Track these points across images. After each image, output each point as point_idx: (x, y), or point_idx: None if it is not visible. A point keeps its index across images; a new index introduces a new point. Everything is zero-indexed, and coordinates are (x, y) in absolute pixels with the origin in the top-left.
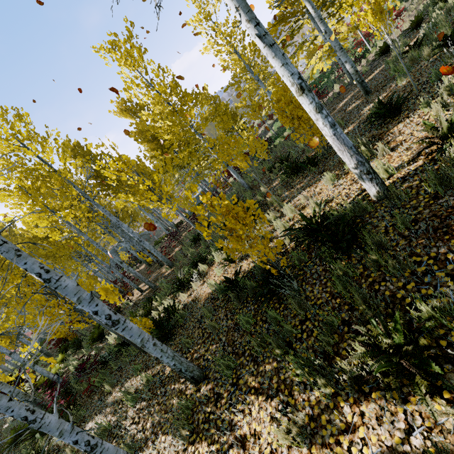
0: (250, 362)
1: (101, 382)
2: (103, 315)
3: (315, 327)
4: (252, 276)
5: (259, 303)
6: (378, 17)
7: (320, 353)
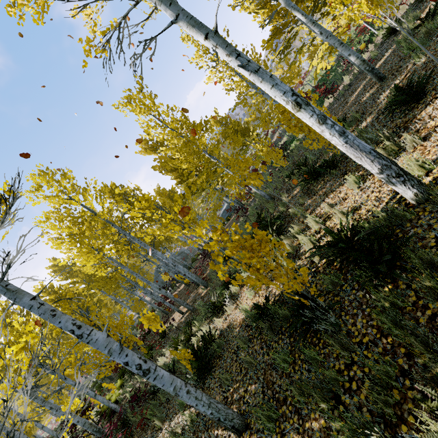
0: (294, 414)
1: (153, 414)
2: (134, 365)
3: (365, 375)
4: (283, 302)
5: (295, 336)
6: (374, 4)
7: (378, 415)
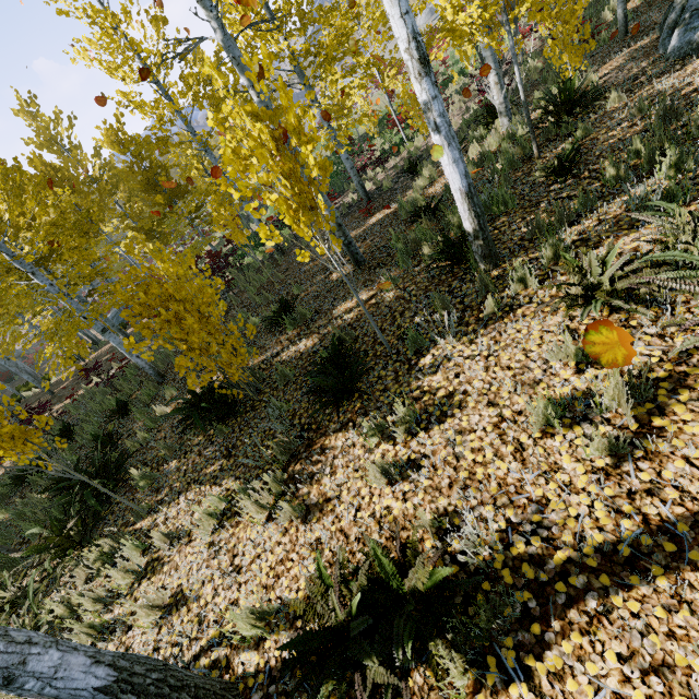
0: None
1: None
2: None
3: None
4: None
5: None
6: (306, 218)
7: None
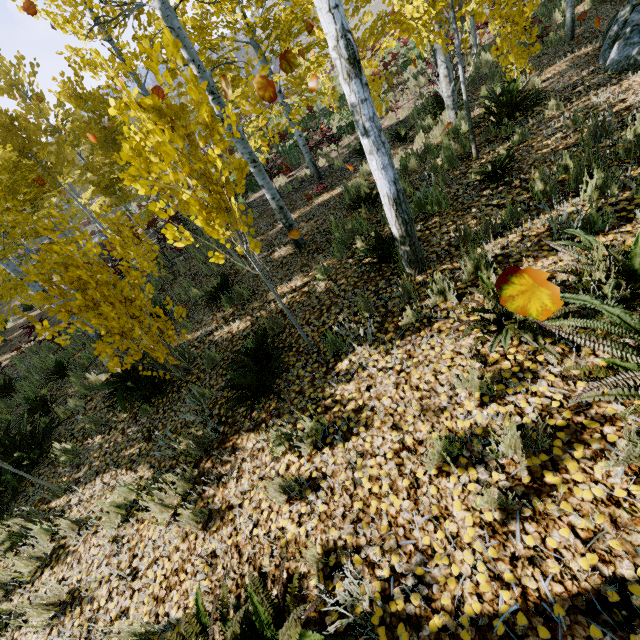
0: None
1: None
2: None
3: None
4: None
5: None
6: (220, 219)
7: None
